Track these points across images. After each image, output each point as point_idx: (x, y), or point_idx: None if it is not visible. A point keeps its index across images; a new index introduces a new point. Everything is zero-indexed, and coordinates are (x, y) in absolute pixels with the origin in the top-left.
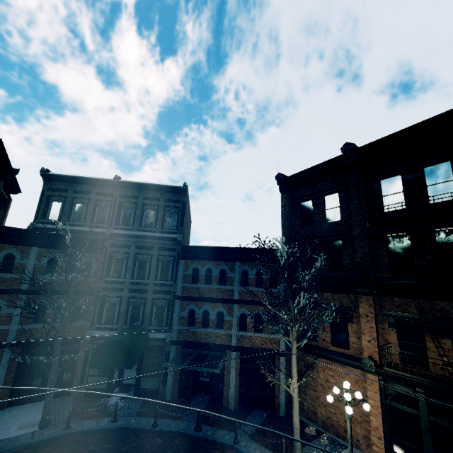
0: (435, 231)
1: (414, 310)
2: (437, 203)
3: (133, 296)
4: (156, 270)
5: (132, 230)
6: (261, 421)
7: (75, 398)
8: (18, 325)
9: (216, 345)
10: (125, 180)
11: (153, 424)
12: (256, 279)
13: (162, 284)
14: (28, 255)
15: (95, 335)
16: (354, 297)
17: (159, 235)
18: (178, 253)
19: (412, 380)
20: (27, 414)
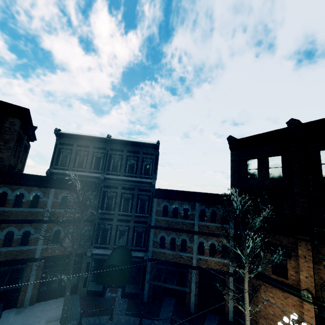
0: None
1: None
2: None
3: (120, 224)
4: (136, 205)
5: (119, 175)
6: (216, 324)
7: (80, 297)
8: (42, 246)
9: (181, 264)
10: (115, 138)
11: (139, 324)
12: (211, 216)
13: (140, 216)
14: (48, 195)
15: (94, 252)
16: (293, 240)
17: (139, 180)
18: (152, 193)
19: None
20: (50, 310)
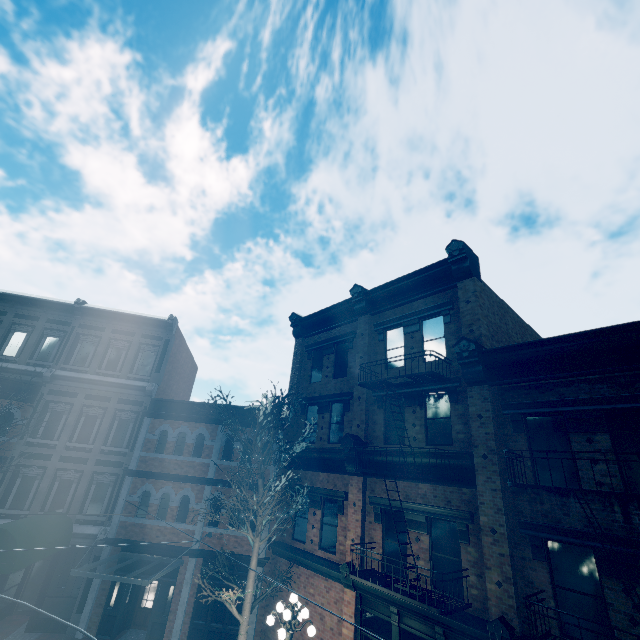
0: (426, 396)
1: (400, 496)
2: (429, 362)
3: (64, 467)
4: (109, 431)
5: (87, 372)
6: None
7: None
8: None
9: (170, 547)
10: (90, 306)
11: None
12: (244, 450)
13: (113, 452)
14: None
15: None
16: (348, 479)
17: (123, 381)
18: (146, 408)
19: (385, 594)
20: None
